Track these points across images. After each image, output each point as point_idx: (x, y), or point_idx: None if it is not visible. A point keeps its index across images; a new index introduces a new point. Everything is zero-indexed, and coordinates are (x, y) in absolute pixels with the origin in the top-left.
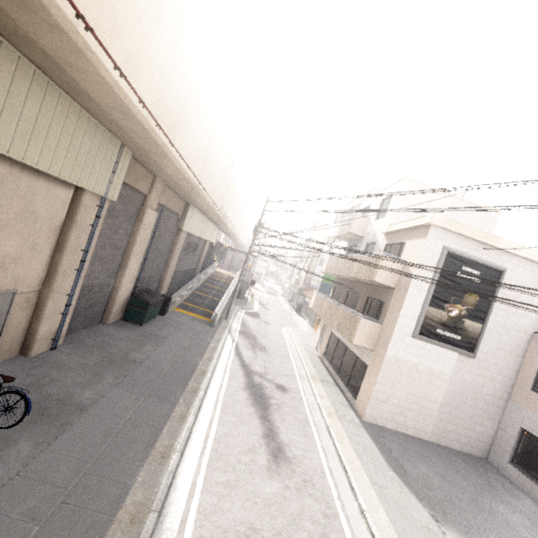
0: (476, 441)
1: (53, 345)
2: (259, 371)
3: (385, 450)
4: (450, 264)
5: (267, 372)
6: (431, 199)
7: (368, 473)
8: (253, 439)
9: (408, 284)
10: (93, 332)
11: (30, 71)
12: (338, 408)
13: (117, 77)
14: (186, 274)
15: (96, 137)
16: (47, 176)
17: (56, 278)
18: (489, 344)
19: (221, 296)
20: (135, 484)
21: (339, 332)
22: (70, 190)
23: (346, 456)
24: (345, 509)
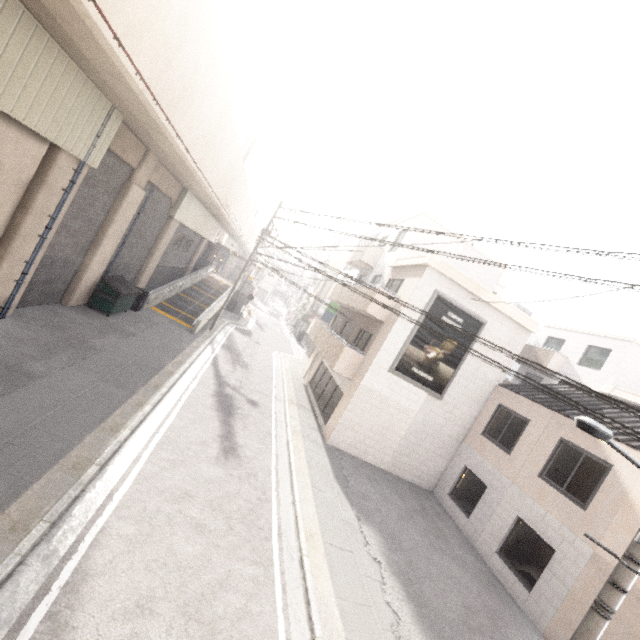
0: (426, 475)
1: (1, 313)
2: (233, 384)
3: (338, 468)
4: (437, 307)
5: (242, 387)
6: (444, 242)
7: (312, 480)
8: (208, 436)
9: (395, 320)
10: (50, 311)
11: (18, 12)
12: (306, 429)
13: (115, 47)
14: (172, 272)
15: (83, 93)
16: (20, 126)
17: (15, 240)
18: (457, 389)
19: (210, 304)
20: (81, 444)
21: (325, 359)
22: (44, 145)
23: (297, 464)
24: (280, 499)
